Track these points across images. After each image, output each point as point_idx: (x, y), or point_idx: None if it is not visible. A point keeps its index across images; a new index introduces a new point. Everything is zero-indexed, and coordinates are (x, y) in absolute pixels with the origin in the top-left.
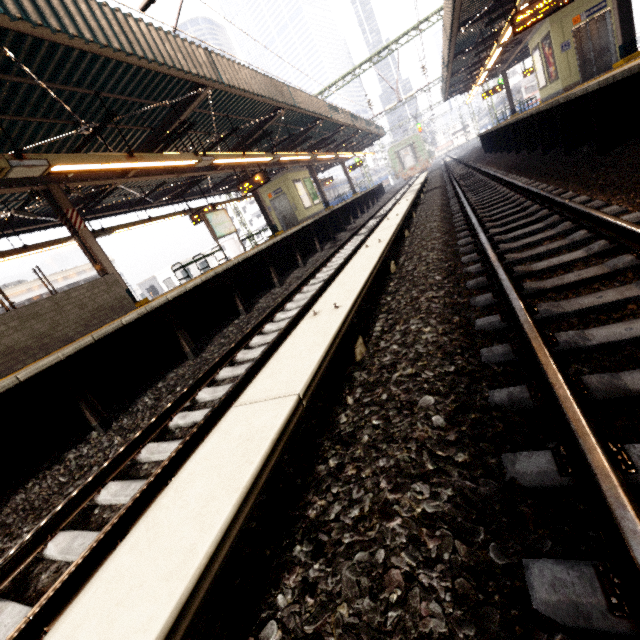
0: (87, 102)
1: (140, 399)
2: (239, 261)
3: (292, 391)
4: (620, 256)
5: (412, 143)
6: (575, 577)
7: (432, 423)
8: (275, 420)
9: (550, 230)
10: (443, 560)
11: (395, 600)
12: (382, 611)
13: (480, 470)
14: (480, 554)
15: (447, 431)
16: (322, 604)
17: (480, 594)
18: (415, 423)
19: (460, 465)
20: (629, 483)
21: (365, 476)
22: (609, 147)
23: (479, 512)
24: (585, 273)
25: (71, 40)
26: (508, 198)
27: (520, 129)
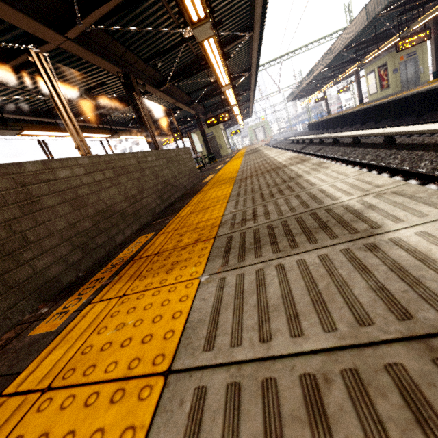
0: None
1: None
2: None
3: None
4: None
5: (263, 125)
6: None
7: None
8: None
9: None
10: None
11: None
12: None
13: None
14: None
15: None
16: None
17: None
18: None
19: None
20: None
21: None
22: None
23: None
24: None
25: None
26: None
27: (390, 106)
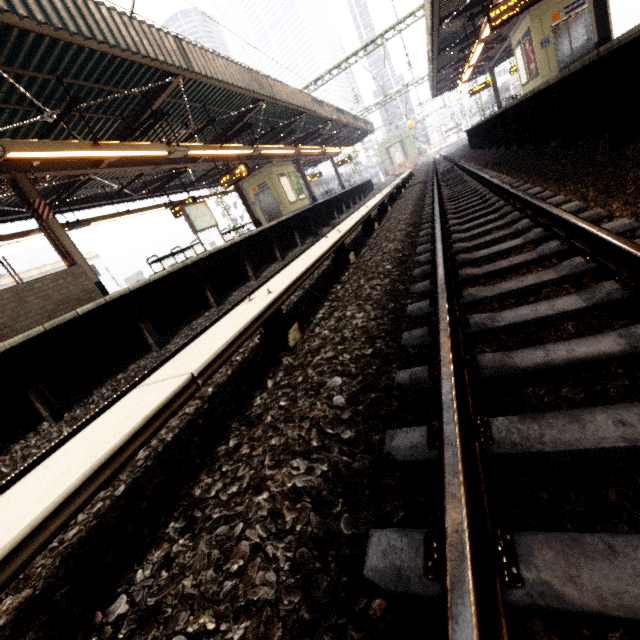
0: (50, 88)
1: (97, 390)
2: (210, 253)
3: (188, 370)
4: (548, 242)
5: (401, 139)
6: (406, 544)
7: (332, 403)
8: (159, 398)
9: (500, 220)
10: (295, 531)
11: (235, 570)
12: (221, 581)
13: (361, 446)
14: (332, 525)
15: (344, 410)
16: (172, 577)
17: (318, 563)
18: (316, 403)
19: (343, 442)
20: (486, 454)
21: (255, 454)
22: (572, 141)
23: (345, 486)
24: (516, 259)
25: (22, 21)
26: (476, 191)
27: (498, 124)
